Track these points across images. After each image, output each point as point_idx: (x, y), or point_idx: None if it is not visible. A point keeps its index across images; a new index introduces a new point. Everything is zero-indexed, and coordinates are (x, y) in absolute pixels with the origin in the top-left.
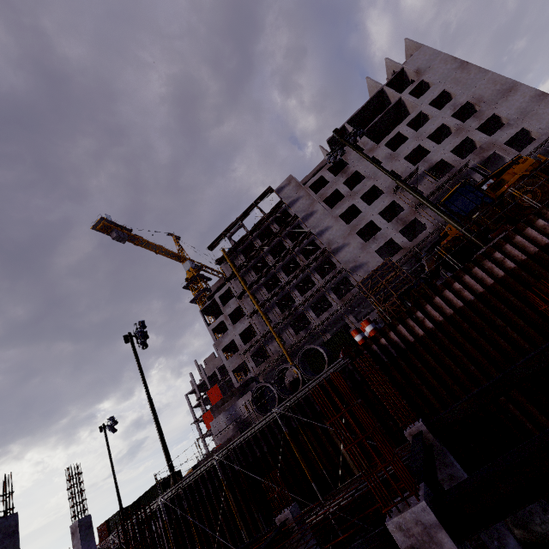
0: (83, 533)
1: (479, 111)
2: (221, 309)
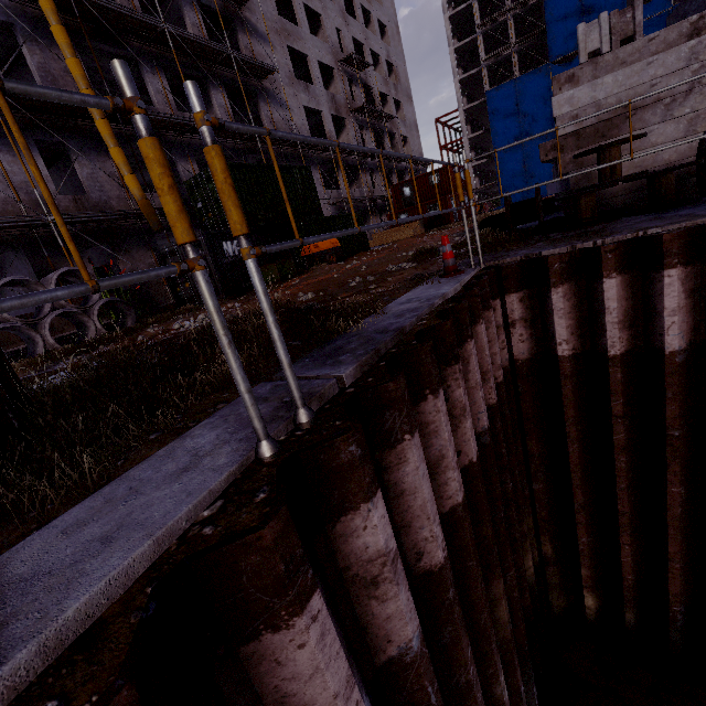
0: None
1: (397, 85)
2: None
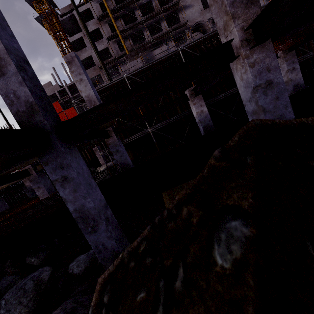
0: (80, 65)
1: None
2: (80, 26)
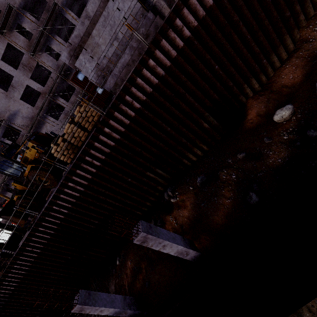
0: None
1: None
2: None
